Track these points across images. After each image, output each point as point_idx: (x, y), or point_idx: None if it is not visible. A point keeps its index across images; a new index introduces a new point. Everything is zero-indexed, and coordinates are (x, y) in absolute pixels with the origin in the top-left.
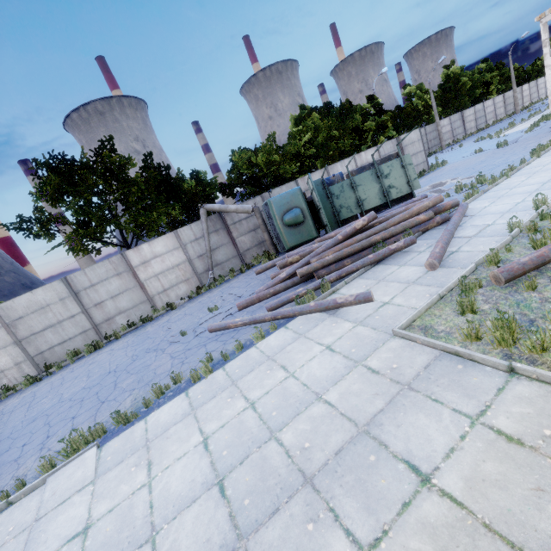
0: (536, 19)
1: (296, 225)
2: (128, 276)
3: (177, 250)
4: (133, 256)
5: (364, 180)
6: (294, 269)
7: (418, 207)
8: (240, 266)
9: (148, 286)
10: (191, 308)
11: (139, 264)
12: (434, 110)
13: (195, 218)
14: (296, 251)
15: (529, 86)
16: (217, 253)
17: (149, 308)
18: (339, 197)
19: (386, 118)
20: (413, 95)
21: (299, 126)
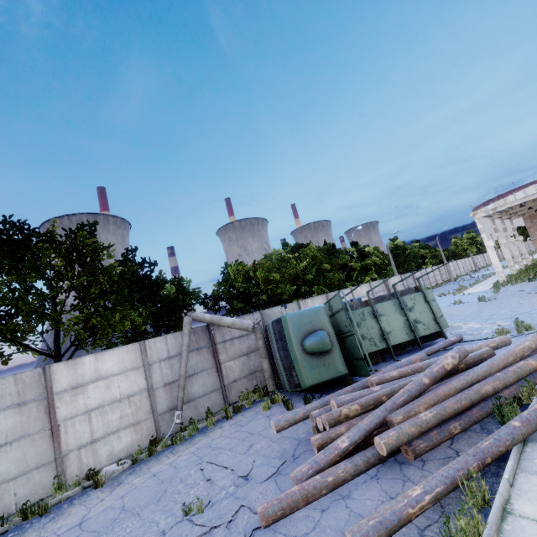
0: (471, 214)
1: (320, 354)
2: (37, 410)
3: (136, 372)
4: (61, 373)
5: (387, 310)
6: (363, 433)
7: (520, 347)
8: (221, 405)
9: (66, 431)
10: (137, 491)
11: (67, 389)
12: (393, 267)
13: (161, 330)
14: (349, 396)
15: (453, 264)
16: (193, 382)
17: (49, 479)
18: (360, 325)
19: (369, 262)
20: (372, 254)
21: (295, 253)
